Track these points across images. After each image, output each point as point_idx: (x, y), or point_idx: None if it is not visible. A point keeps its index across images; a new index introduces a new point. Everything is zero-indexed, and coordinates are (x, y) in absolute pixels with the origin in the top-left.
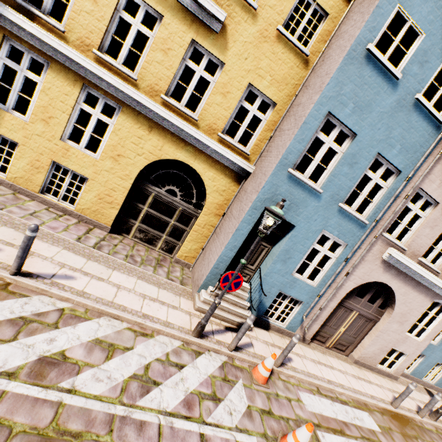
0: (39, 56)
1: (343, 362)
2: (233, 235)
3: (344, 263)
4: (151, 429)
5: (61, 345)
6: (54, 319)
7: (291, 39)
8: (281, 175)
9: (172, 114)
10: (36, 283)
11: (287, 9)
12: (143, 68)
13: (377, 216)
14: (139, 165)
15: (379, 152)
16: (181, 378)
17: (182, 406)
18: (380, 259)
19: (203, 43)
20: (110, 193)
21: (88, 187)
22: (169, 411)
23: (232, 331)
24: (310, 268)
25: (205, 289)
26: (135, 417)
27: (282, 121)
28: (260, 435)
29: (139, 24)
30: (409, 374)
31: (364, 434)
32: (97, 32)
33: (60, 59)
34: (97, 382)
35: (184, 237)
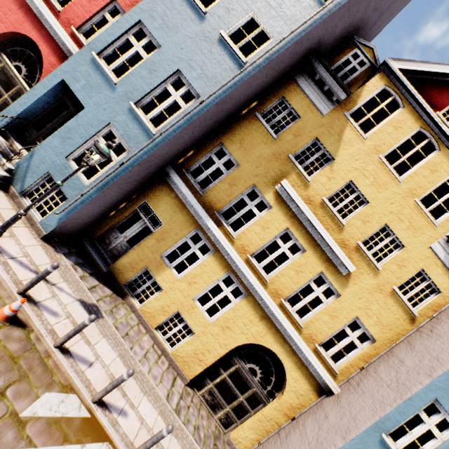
0: (210, 244)
1: None
2: None
3: None
4: None
5: None
6: None
7: (403, 299)
8: (373, 436)
9: (285, 318)
10: None
11: (405, 277)
12: (276, 276)
13: None
14: (239, 341)
15: None
16: None
17: None
18: None
19: (328, 276)
20: (205, 352)
21: (191, 340)
22: None
23: None
24: None
25: None
26: None
27: (377, 358)
28: None
29: (286, 248)
30: None
31: None
32: (256, 245)
33: (223, 253)
34: None
35: (245, 417)
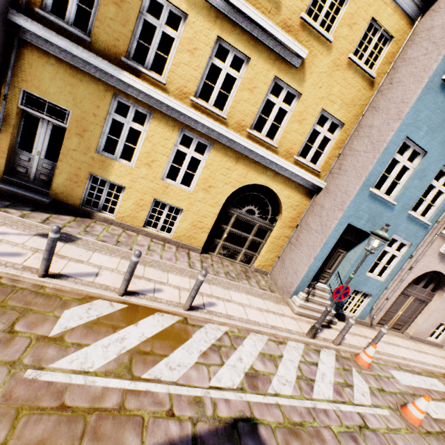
0: (142, 108)
1: (403, 340)
2: (321, 249)
3: (409, 260)
4: (331, 413)
5: (247, 362)
6: (229, 342)
7: (360, 65)
8: (363, 194)
9: (258, 146)
10: (202, 314)
11: (358, 37)
12: (232, 107)
13: (438, 218)
14: (227, 192)
15: (444, 164)
16: (322, 373)
17: (336, 394)
18: (437, 252)
19: (284, 78)
20: (202, 220)
21: (183, 217)
22: (332, 399)
23: (325, 327)
24: (380, 267)
25: (296, 294)
26: (318, 407)
27: (349, 139)
28: (387, 408)
29: (228, 68)
30: None
31: (443, 396)
32: (193, 80)
33: (162, 109)
34: (284, 386)
35: (260, 248)
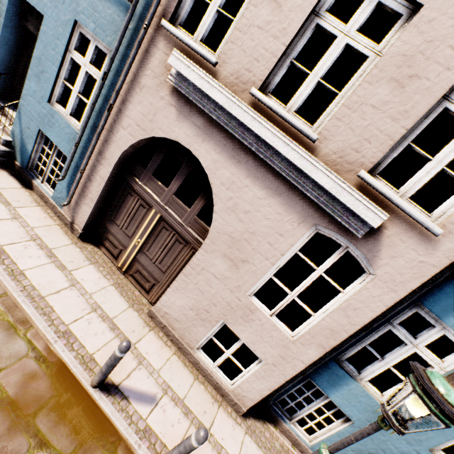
0: None
1: (116, 294)
2: None
3: (100, 82)
4: None
5: None
6: None
7: None
8: None
9: None
10: None
11: None
12: None
13: None
14: None
15: None
16: None
17: None
18: (168, 86)
19: None
20: None
21: None
22: None
23: None
24: (72, 98)
25: None
26: None
27: None
28: None
29: None
30: (309, 447)
31: None
32: None
33: None
34: None
35: None
